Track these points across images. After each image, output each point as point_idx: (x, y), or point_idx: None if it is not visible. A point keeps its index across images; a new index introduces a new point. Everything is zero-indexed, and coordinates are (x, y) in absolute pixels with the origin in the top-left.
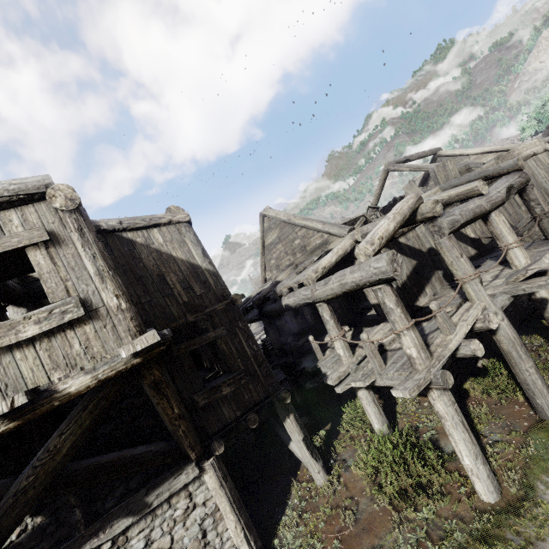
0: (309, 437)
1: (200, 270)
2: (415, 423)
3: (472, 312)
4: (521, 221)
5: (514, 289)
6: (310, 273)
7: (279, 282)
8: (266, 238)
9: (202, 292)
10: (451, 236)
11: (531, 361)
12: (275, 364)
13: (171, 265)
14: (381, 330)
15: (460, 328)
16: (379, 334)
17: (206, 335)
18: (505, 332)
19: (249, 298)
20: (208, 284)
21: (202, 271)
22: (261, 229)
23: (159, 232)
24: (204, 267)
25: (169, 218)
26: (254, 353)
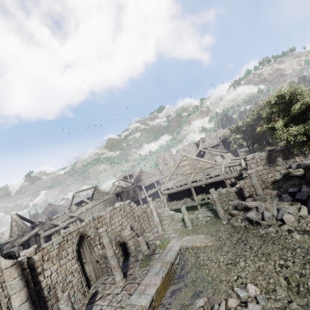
0: None
1: None
2: None
3: None
4: None
5: None
6: (9, 246)
7: (9, 242)
8: (12, 223)
9: None
10: (43, 238)
11: None
12: None
13: None
14: None
15: None
16: None
17: None
18: None
19: (0, 244)
20: None
21: None
22: (11, 220)
23: None
24: None
25: None
26: None
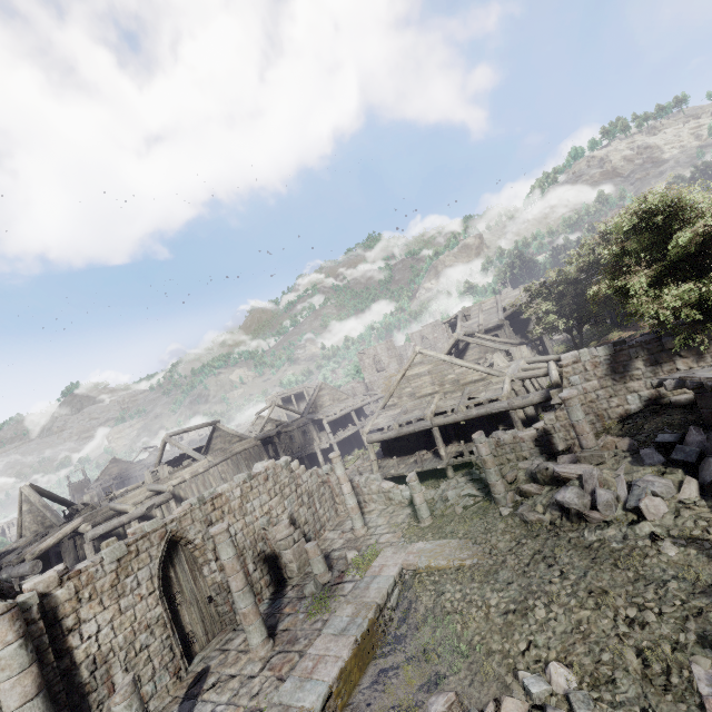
0: None
1: None
2: None
3: None
4: None
5: None
6: (14, 559)
7: (16, 549)
8: (23, 505)
9: None
10: (91, 542)
11: None
12: None
13: None
14: None
15: None
16: None
17: None
18: None
19: None
20: None
21: None
22: (19, 499)
23: None
24: None
25: None
26: None
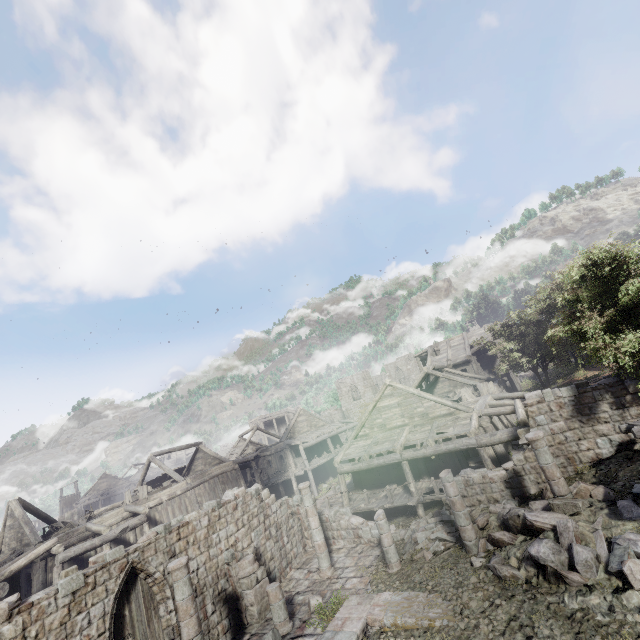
0: None
1: None
2: None
3: None
4: None
5: None
6: None
7: None
8: (8, 520)
9: None
10: (60, 565)
11: None
12: None
13: None
14: None
15: None
16: None
17: None
18: None
19: None
20: None
21: None
22: (6, 513)
23: None
24: None
25: None
26: None
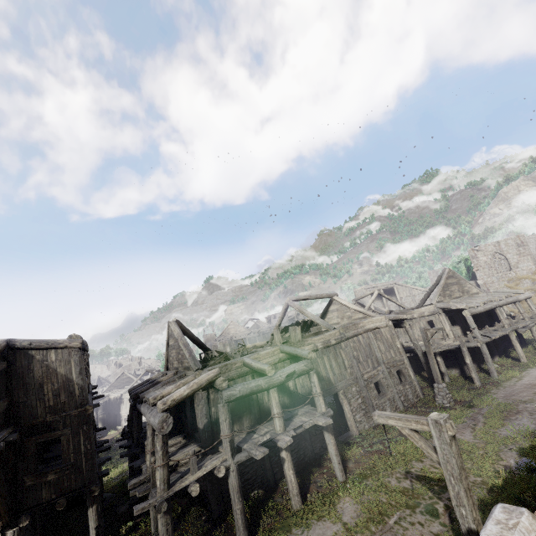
0: (103, 526)
1: (72, 383)
2: (185, 532)
3: (214, 461)
4: (342, 381)
5: (249, 451)
6: (150, 398)
7: (159, 382)
8: (170, 340)
9: (65, 400)
10: (225, 405)
11: (240, 505)
12: (126, 453)
13: (53, 377)
14: (187, 451)
15: (198, 472)
16: (183, 454)
17: (54, 433)
18: (231, 480)
19: (149, 379)
20: (74, 394)
21: (73, 384)
22: (167, 333)
23: (56, 352)
24: (76, 381)
25: (66, 344)
26: (86, 451)
